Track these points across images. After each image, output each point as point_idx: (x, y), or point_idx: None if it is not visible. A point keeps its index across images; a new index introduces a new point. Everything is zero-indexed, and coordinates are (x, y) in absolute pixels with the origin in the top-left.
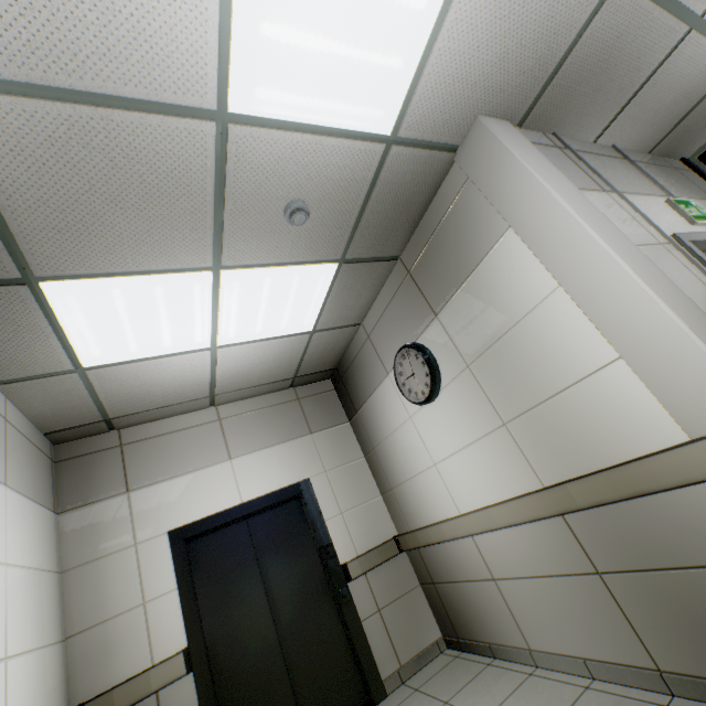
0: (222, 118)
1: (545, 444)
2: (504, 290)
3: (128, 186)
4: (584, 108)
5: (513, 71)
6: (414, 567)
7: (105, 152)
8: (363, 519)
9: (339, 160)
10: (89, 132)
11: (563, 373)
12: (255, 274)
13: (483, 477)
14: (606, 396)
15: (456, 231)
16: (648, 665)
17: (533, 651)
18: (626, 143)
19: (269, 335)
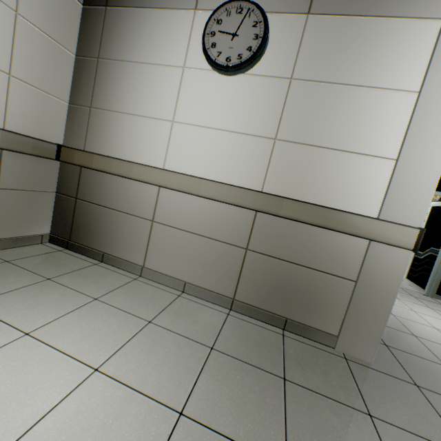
0: None
1: (292, 170)
2: (383, 57)
3: None
4: None
5: None
6: (60, 178)
7: None
8: (35, 104)
9: None
10: None
11: (354, 142)
12: None
13: (216, 159)
14: (362, 172)
15: None
16: (228, 295)
17: (145, 268)
18: None
19: None
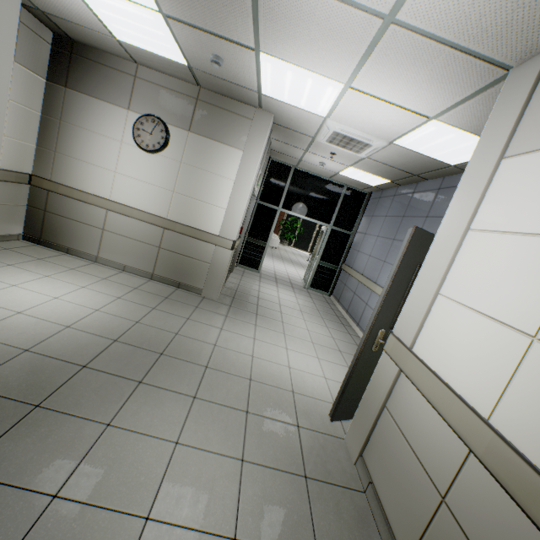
0: (257, 49)
1: (182, 209)
2: (222, 162)
3: (213, 4)
4: (281, 135)
5: (289, 121)
6: (31, 196)
7: (231, 6)
8: (17, 150)
9: (248, 78)
10: (240, 6)
11: (210, 199)
12: (165, 30)
13: (143, 198)
14: (213, 214)
15: (231, 124)
16: (150, 272)
17: (99, 258)
18: (273, 145)
19: (100, 15)
